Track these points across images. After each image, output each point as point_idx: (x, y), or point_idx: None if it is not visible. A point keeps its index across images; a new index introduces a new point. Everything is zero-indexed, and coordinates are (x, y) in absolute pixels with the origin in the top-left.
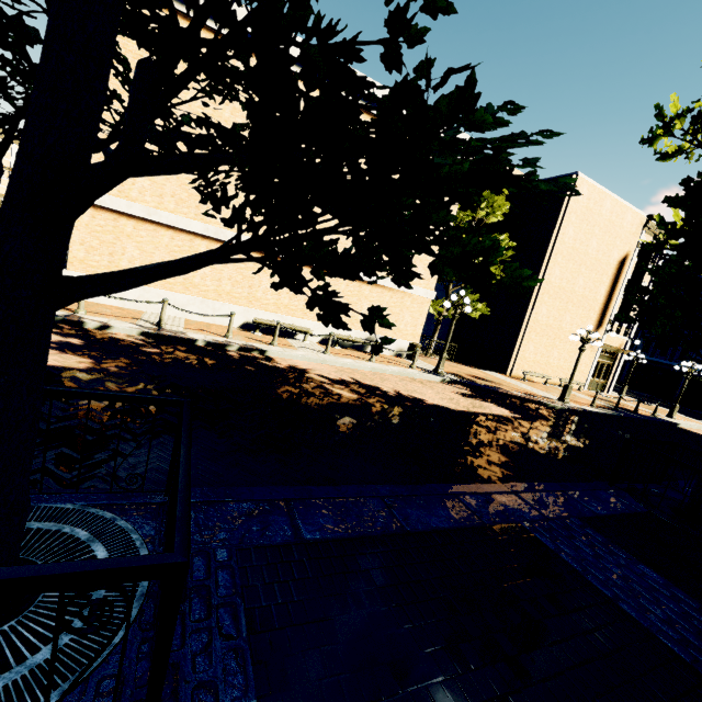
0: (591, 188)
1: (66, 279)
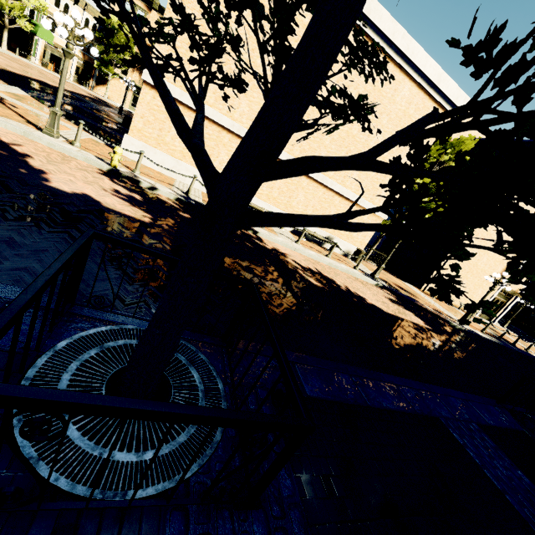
0: None
1: (252, 212)
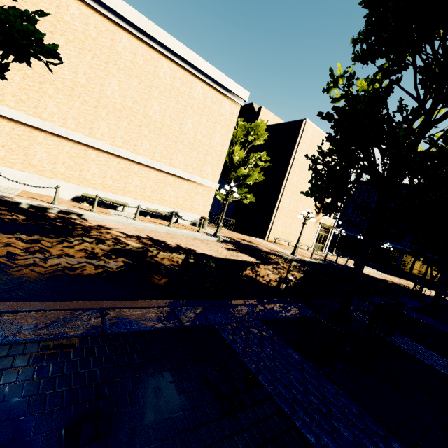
0: (314, 129)
1: None
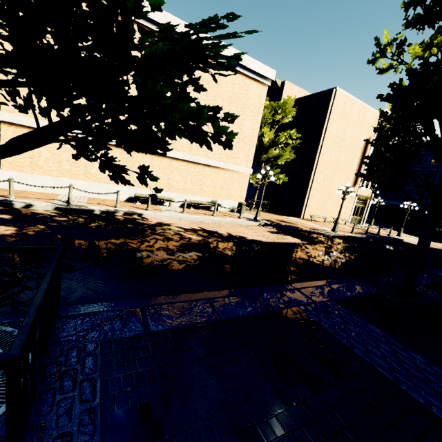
0: (345, 97)
1: None
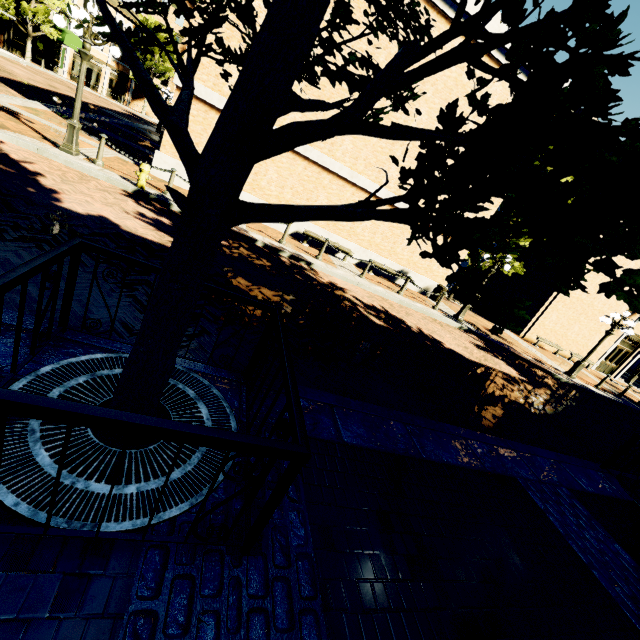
0: None
1: (243, 203)
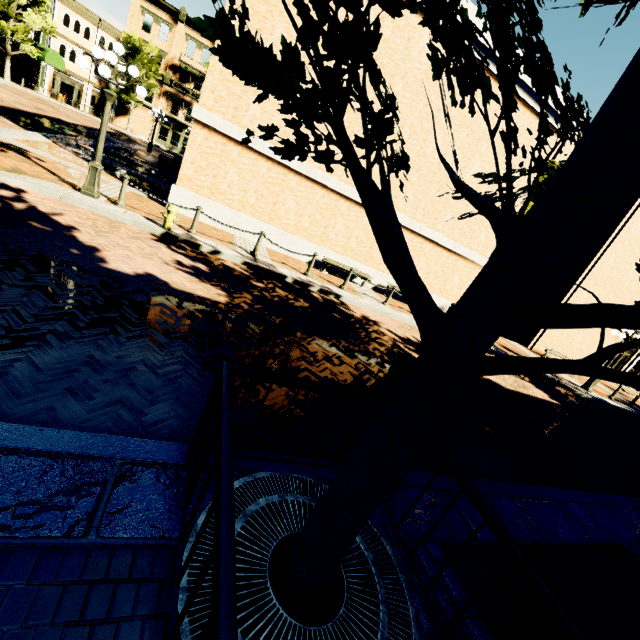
0: None
1: (484, 359)
